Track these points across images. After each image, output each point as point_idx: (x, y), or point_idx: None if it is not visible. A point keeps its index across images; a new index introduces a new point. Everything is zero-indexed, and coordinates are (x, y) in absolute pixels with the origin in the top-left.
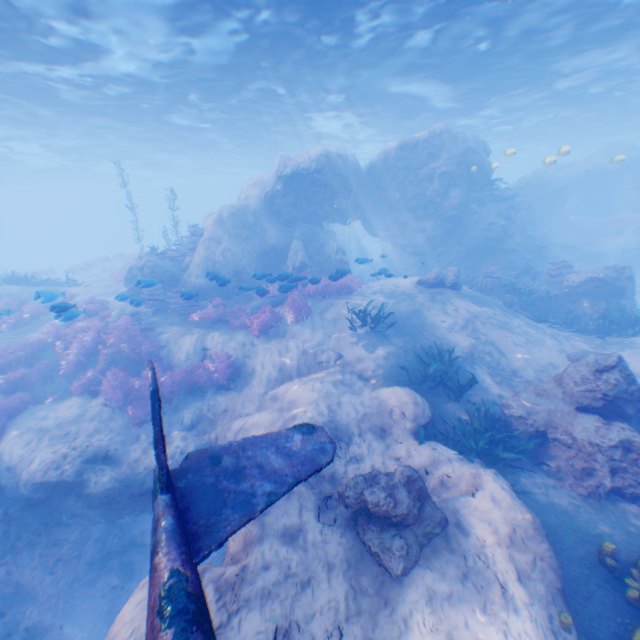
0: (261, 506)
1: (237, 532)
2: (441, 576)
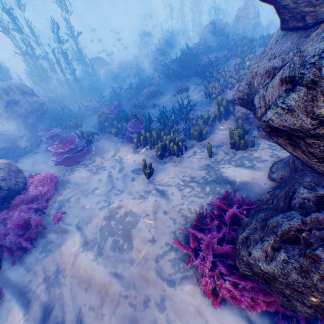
0: None
1: None
2: None
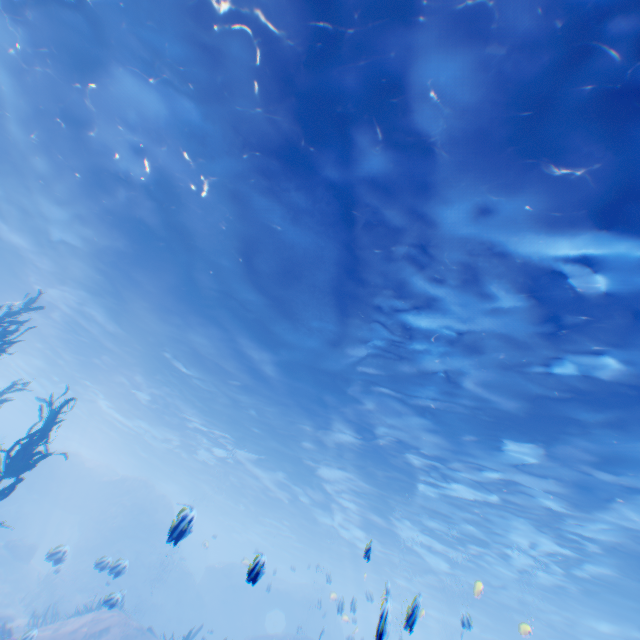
0: None
1: None
2: None
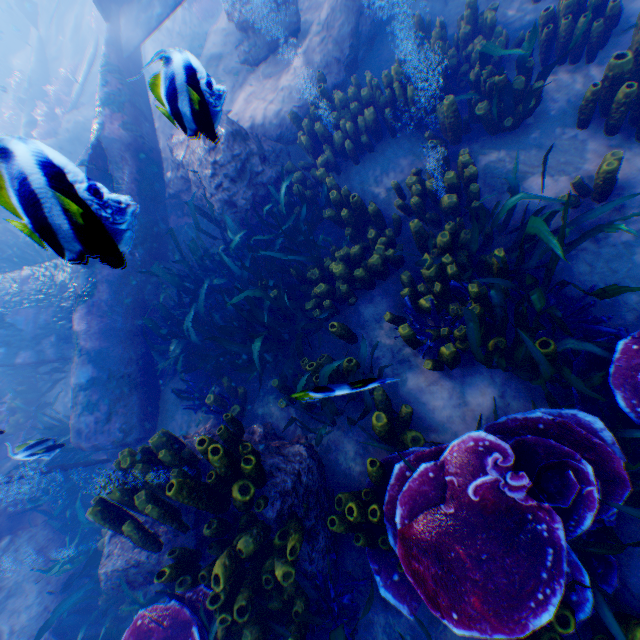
0: (154, 26)
1: (143, 43)
2: (271, 66)
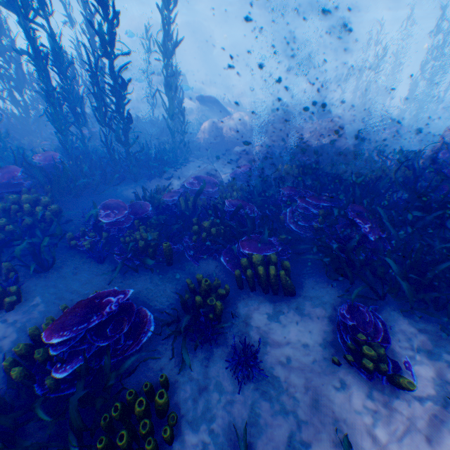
0: None
1: None
2: None
